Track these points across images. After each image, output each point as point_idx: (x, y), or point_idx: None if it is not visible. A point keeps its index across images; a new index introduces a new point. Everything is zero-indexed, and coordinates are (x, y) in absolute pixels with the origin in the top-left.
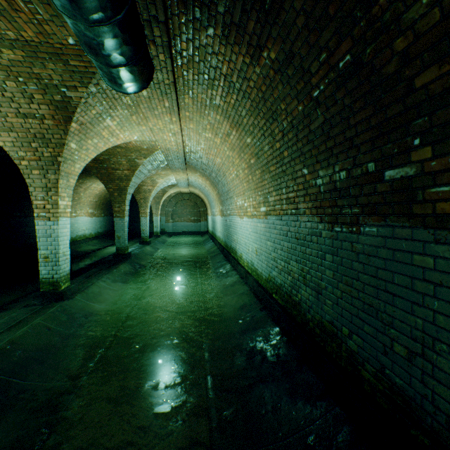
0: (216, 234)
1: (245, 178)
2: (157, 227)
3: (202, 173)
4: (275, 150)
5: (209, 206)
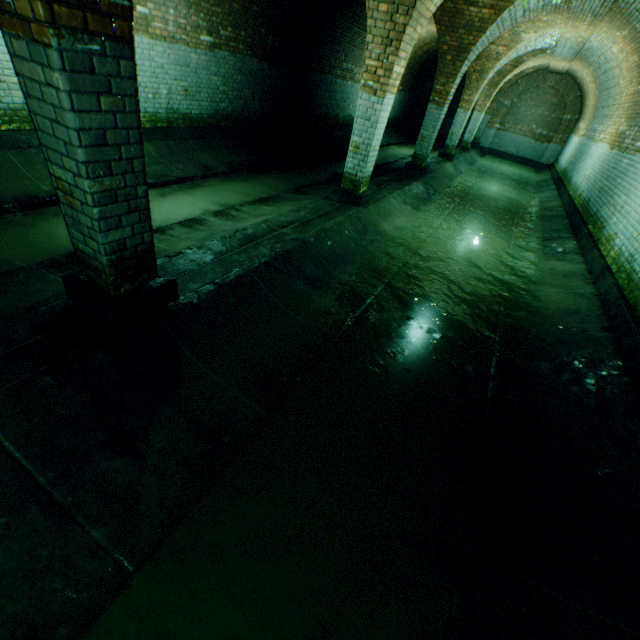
0: (573, 179)
1: None
2: (471, 133)
3: (637, 33)
4: None
5: (589, 114)
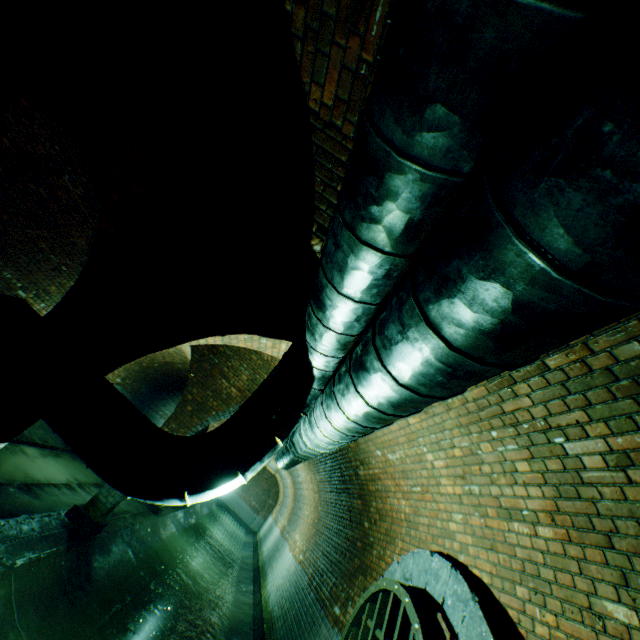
0: (263, 546)
1: (309, 524)
2: None
3: (294, 480)
4: (322, 529)
5: (279, 506)
